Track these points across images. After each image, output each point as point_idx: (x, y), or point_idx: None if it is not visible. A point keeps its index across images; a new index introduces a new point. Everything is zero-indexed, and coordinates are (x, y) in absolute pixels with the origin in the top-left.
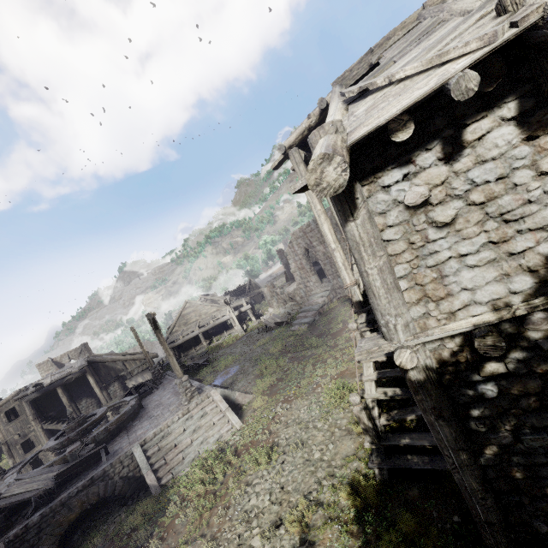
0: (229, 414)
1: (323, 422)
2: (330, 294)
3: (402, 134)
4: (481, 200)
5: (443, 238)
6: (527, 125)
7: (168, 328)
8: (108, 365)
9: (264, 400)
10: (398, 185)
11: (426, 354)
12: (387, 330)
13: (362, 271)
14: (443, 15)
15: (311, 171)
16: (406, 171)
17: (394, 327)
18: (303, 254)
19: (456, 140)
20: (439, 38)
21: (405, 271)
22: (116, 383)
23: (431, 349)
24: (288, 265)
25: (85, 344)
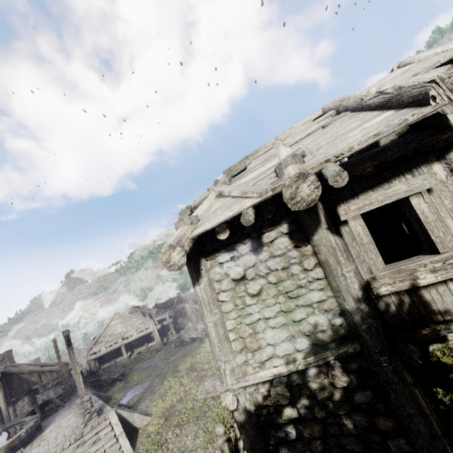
0: (122, 440)
1: (203, 451)
2: None
3: (223, 235)
4: (275, 281)
5: (254, 304)
6: (294, 239)
7: (93, 338)
8: (23, 376)
9: (160, 423)
10: (228, 263)
11: (246, 397)
12: (220, 374)
13: (204, 322)
14: (277, 152)
15: (163, 253)
16: (232, 255)
17: (223, 371)
18: None
19: (259, 241)
20: (260, 173)
21: (232, 326)
22: (27, 397)
23: (250, 392)
24: None
25: (8, 351)
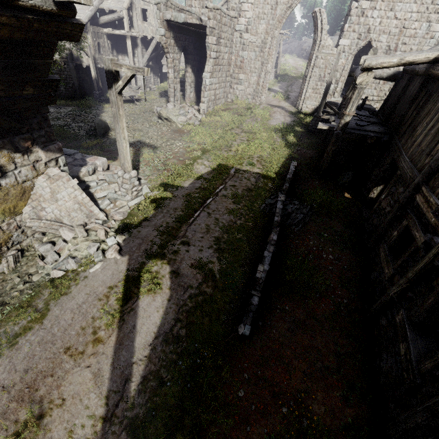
0: None
1: None
2: None
3: None
4: None
5: None
6: None
7: None
8: None
9: None
10: None
11: None
12: None
13: None
14: None
15: None
16: None
17: None
18: None
19: None
20: None
21: None
22: None
23: None
24: None
25: None
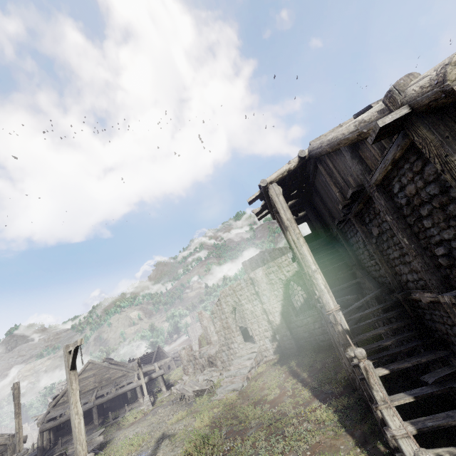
0: None
1: None
2: (257, 356)
3: None
4: None
5: None
6: None
7: (54, 397)
8: None
9: None
10: None
11: None
12: None
13: None
14: None
15: (454, 64)
16: None
17: None
18: (230, 312)
19: None
20: None
21: None
22: None
23: None
24: (208, 327)
25: None
